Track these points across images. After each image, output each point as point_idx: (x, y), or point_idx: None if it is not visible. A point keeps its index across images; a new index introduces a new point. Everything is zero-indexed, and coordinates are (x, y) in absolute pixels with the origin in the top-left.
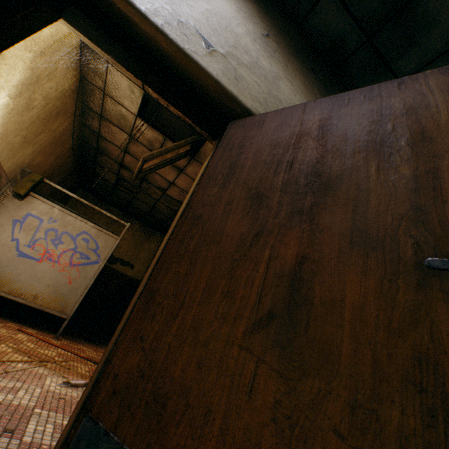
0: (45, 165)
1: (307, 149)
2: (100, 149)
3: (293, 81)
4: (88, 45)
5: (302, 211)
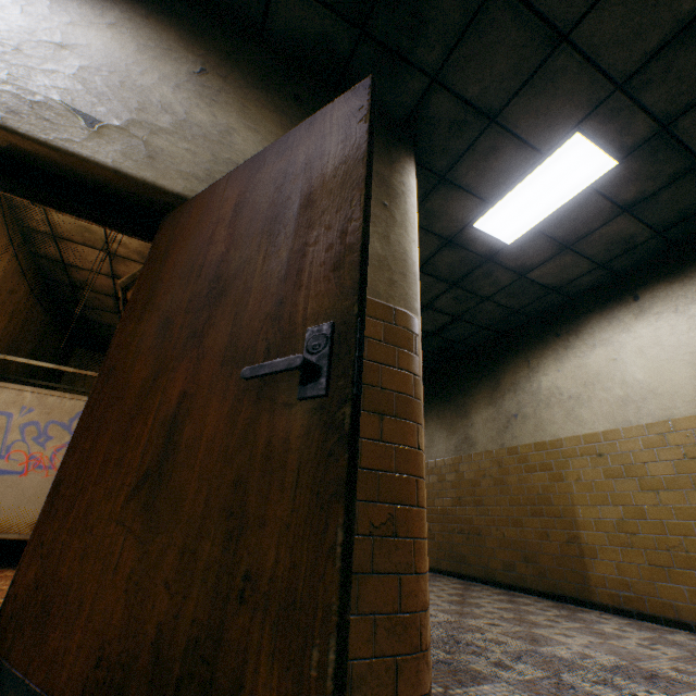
0: None
1: (218, 243)
2: (77, 284)
3: (259, 126)
4: None
5: (196, 333)
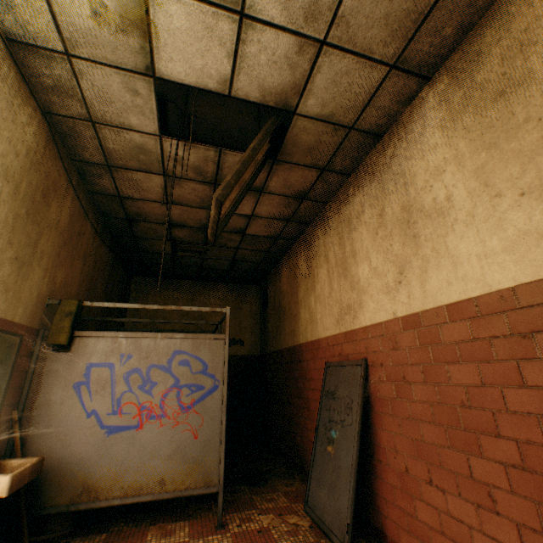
0: (75, 277)
1: None
2: (132, 217)
3: None
4: (18, 39)
5: None
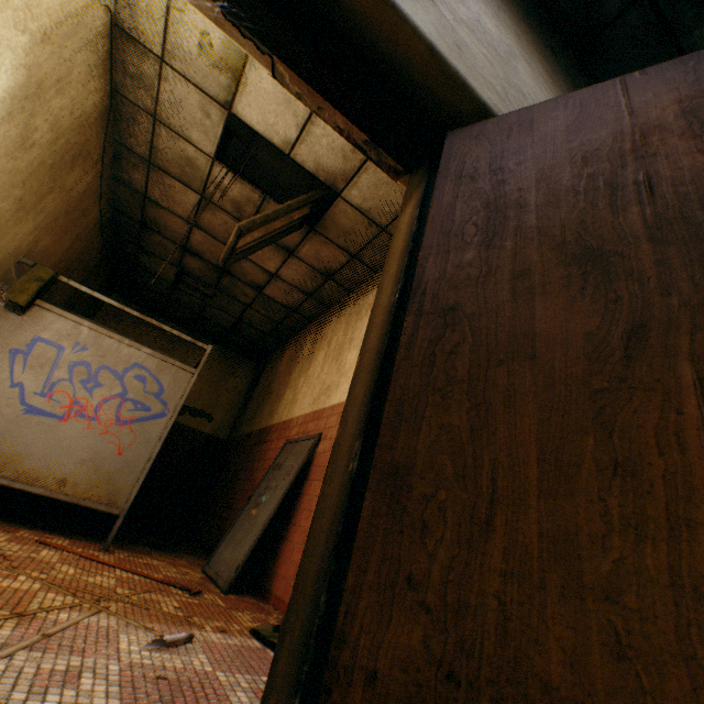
0: (57, 252)
1: (675, 154)
2: (148, 223)
3: (532, 63)
4: (125, 29)
5: None
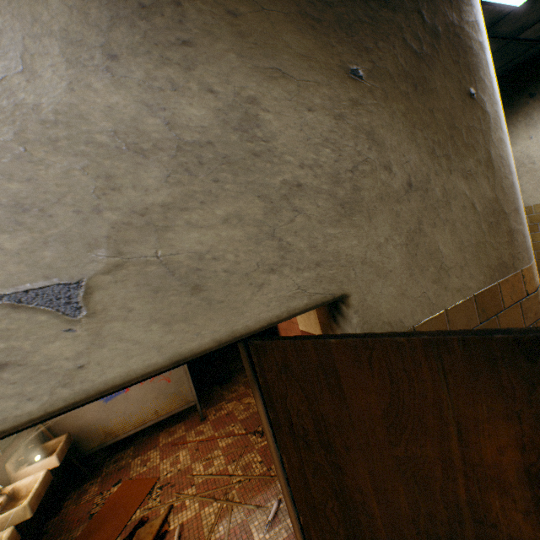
0: None
1: None
2: None
3: (279, 54)
4: None
5: None
